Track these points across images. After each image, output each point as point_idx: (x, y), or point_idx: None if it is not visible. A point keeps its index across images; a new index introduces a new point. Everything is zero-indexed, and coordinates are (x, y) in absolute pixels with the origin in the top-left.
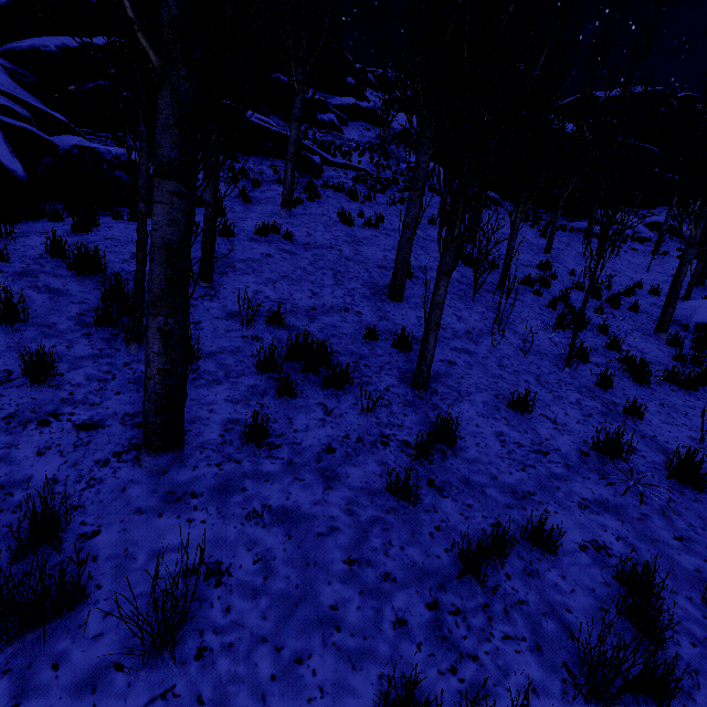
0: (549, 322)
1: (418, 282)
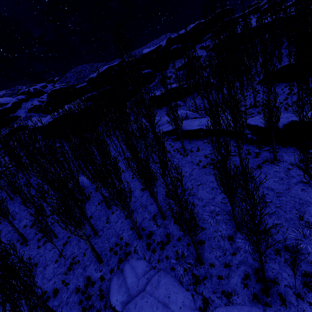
0: (33, 213)
1: (3, 223)
